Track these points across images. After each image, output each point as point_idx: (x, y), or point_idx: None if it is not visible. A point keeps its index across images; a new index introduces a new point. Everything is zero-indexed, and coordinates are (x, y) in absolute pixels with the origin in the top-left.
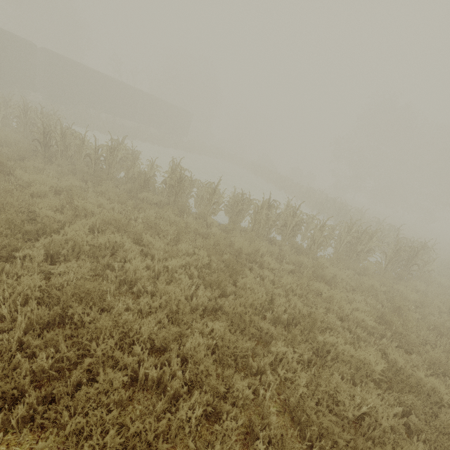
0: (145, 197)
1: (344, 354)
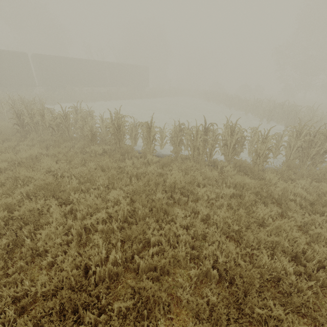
0: (93, 150)
1: None
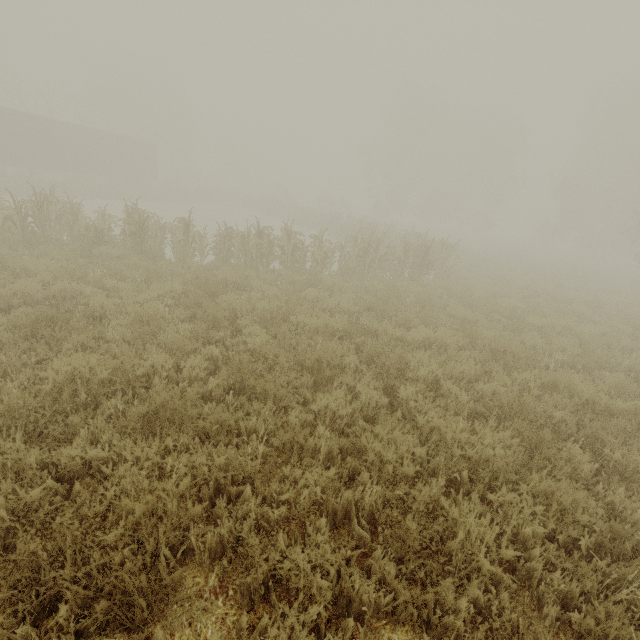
0: (103, 253)
1: (312, 324)
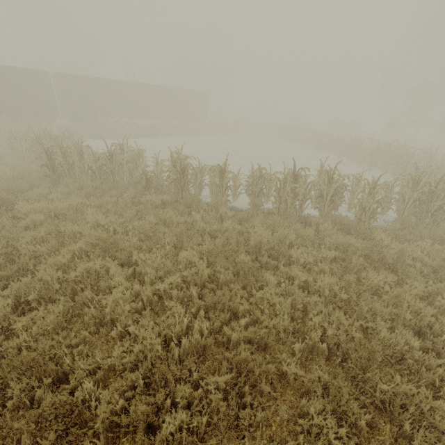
0: (149, 200)
1: (435, 416)
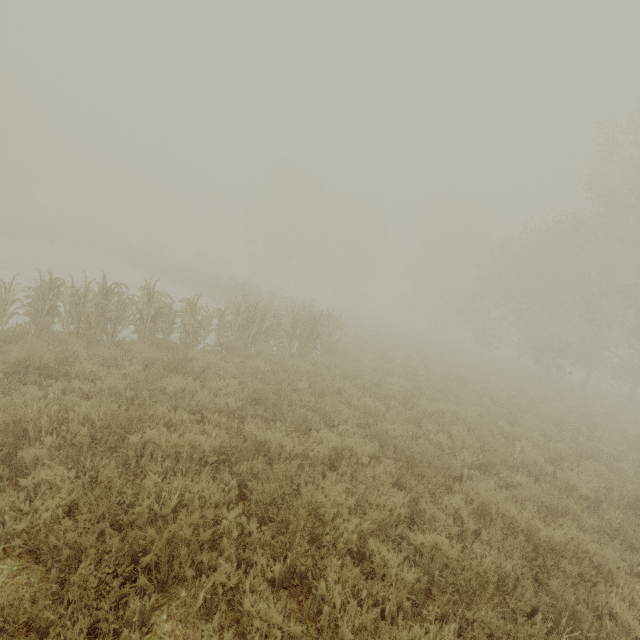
0: None
1: (169, 446)
